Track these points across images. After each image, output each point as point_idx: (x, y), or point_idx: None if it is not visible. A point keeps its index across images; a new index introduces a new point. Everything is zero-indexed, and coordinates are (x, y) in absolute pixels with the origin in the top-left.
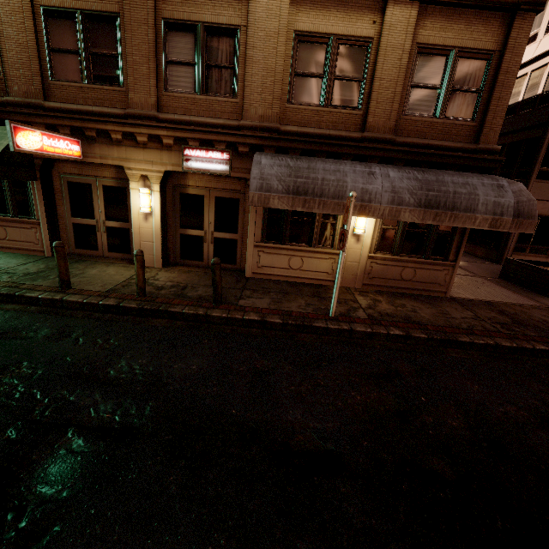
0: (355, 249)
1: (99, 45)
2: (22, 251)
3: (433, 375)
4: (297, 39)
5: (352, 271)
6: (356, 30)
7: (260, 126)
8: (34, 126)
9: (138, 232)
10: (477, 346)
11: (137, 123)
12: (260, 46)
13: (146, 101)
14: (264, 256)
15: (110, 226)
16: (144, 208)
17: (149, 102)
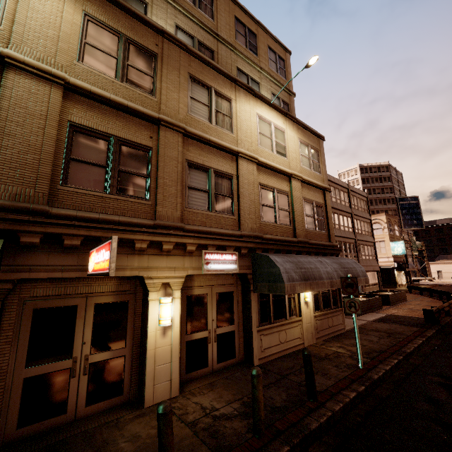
0: (307, 313)
1: (130, 165)
2: None
3: (449, 376)
4: (260, 186)
5: (310, 330)
6: (282, 187)
7: (253, 235)
8: (21, 236)
9: (153, 354)
10: (412, 353)
11: (169, 232)
12: (246, 187)
13: (172, 214)
14: (264, 339)
15: (95, 360)
16: (167, 321)
17: (175, 215)
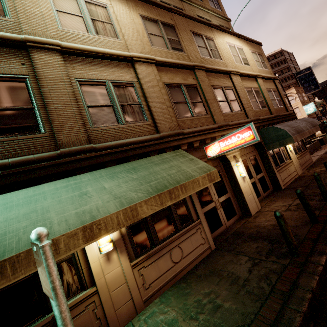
0: (293, 156)
1: (193, 98)
2: (196, 261)
3: None
4: (245, 89)
5: (298, 166)
6: (254, 86)
7: (255, 119)
8: (181, 147)
9: (244, 191)
10: None
11: (226, 128)
12: (240, 92)
13: (220, 119)
14: (281, 175)
15: (221, 201)
16: (244, 173)
17: (222, 119)
